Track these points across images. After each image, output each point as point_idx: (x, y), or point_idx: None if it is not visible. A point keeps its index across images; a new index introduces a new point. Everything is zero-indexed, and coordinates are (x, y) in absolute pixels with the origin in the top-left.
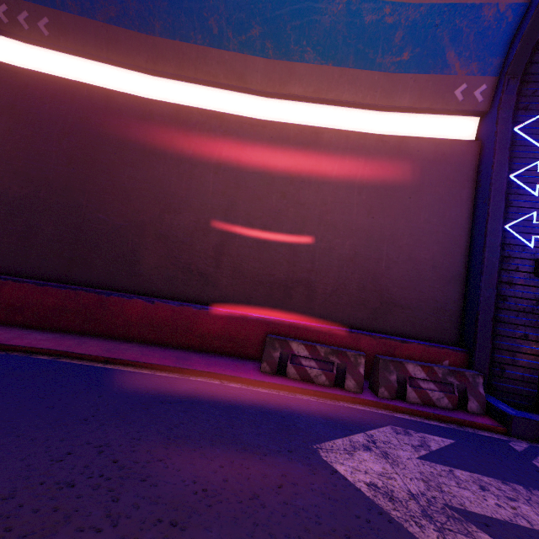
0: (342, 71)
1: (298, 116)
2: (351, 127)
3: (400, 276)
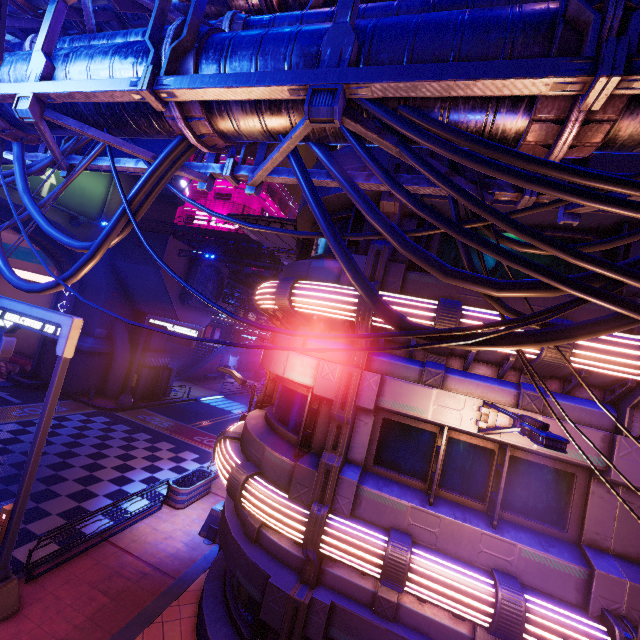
0: (24, 262)
1: (21, 273)
2: (38, 279)
3: (34, 337)
